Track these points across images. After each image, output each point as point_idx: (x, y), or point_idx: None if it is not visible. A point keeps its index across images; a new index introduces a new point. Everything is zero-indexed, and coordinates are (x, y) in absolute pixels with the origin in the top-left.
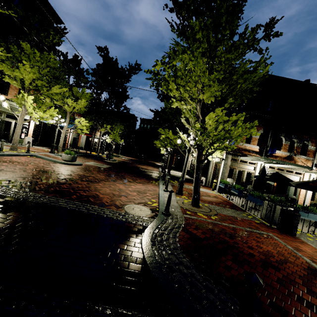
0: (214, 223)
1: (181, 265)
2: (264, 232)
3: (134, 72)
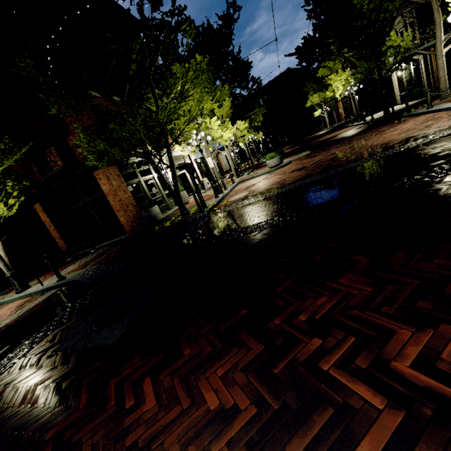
0: None
1: None
2: None
3: (233, 20)
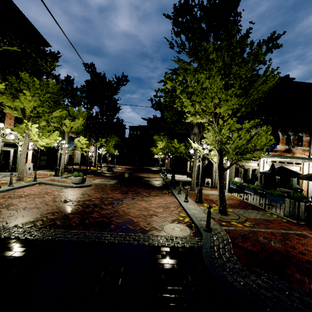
0: (252, 230)
1: (261, 288)
2: (298, 231)
3: (122, 83)
